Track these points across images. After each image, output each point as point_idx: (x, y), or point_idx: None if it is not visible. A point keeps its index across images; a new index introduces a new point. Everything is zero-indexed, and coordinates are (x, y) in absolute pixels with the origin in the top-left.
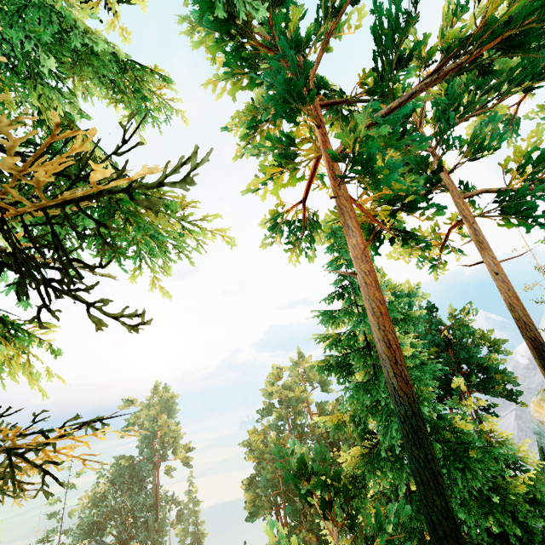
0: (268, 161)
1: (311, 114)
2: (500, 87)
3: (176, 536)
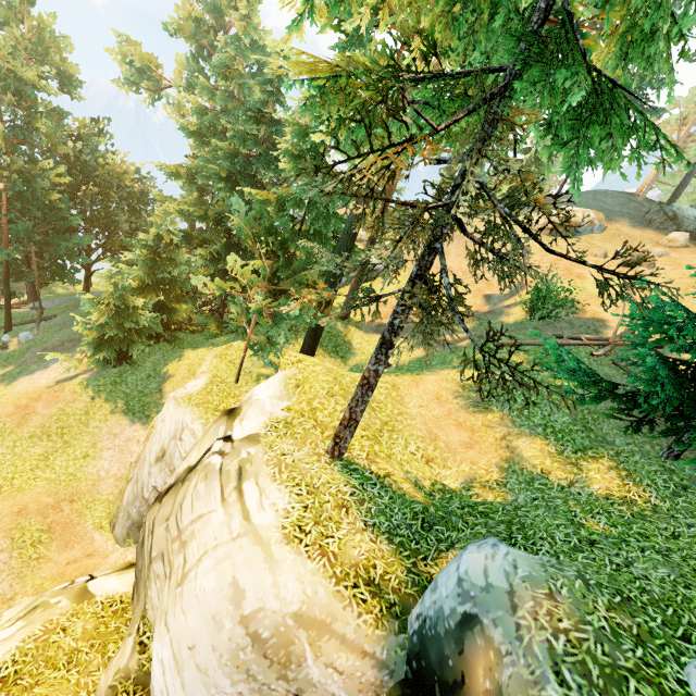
0: None
1: None
2: None
3: None
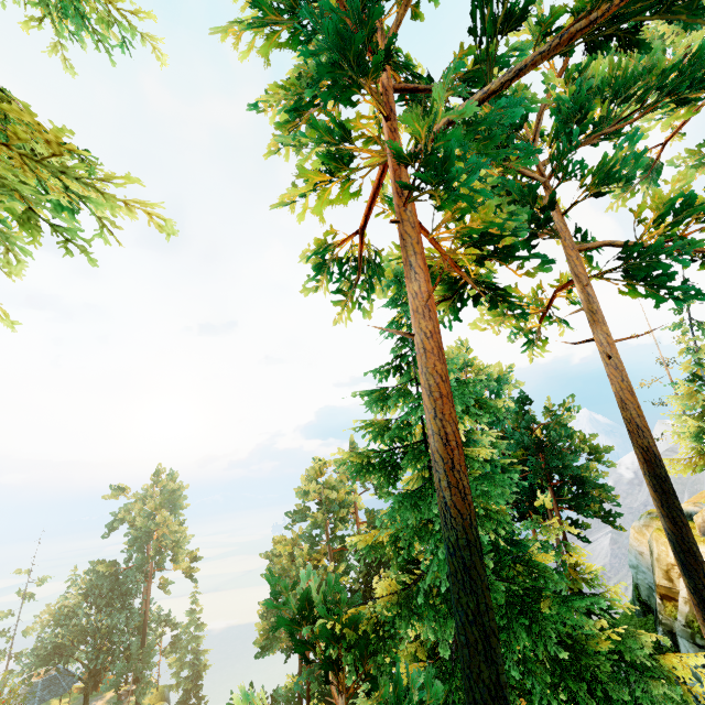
0: (313, 164)
1: (376, 96)
2: (645, 95)
3: (169, 666)
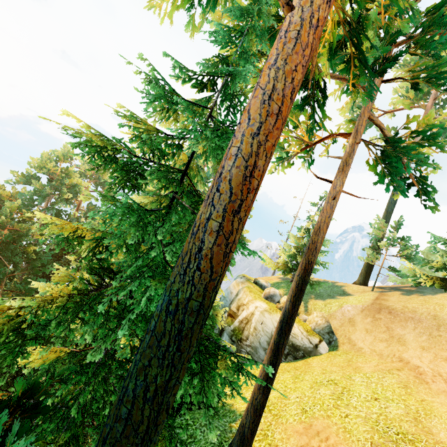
0: None
1: None
2: None
3: None
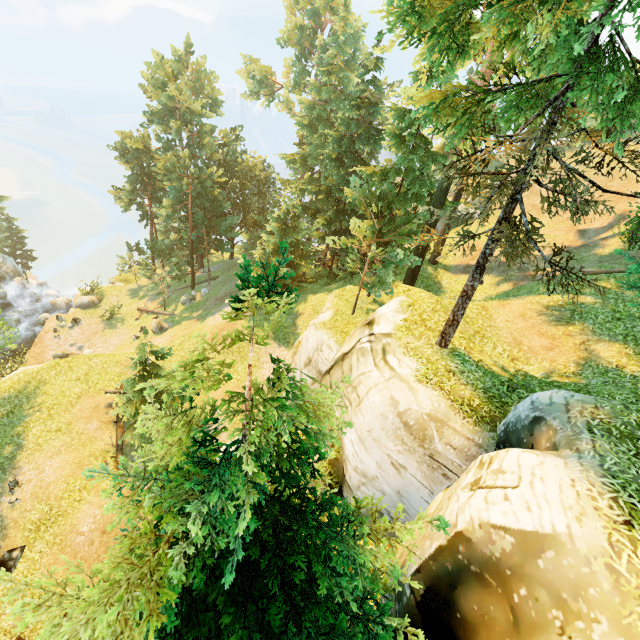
0: None
1: None
2: None
3: None
